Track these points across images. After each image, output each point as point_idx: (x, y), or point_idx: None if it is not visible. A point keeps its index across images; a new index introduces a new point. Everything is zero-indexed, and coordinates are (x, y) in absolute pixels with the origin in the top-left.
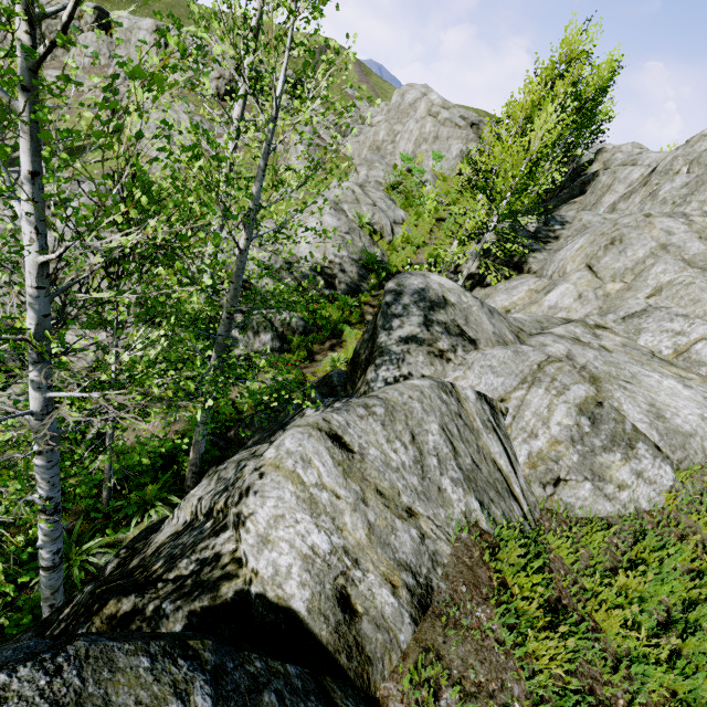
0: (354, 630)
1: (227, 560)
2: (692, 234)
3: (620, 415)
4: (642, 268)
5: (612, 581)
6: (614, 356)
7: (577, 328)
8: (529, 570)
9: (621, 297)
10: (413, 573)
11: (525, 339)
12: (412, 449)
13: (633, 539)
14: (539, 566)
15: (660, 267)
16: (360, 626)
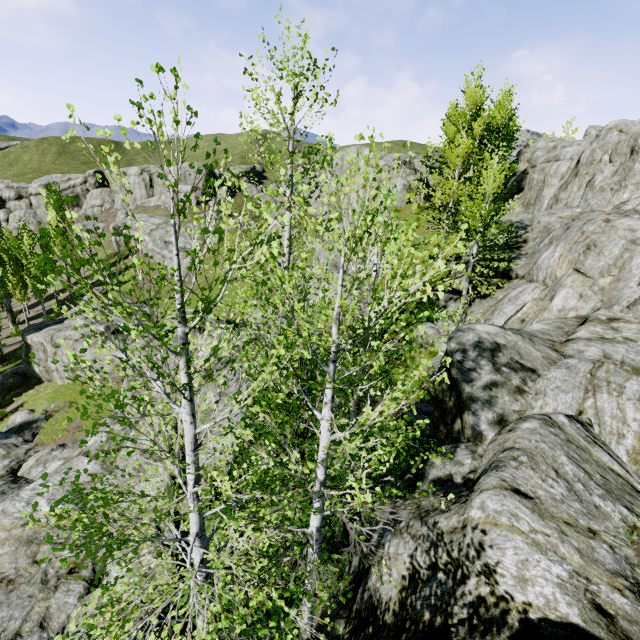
0: (618, 627)
1: (493, 600)
2: None
3: None
4: (622, 262)
5: None
6: None
7: (596, 327)
8: None
9: (615, 288)
10: (624, 577)
11: (561, 350)
12: (561, 481)
13: None
14: None
15: (638, 259)
16: (620, 624)
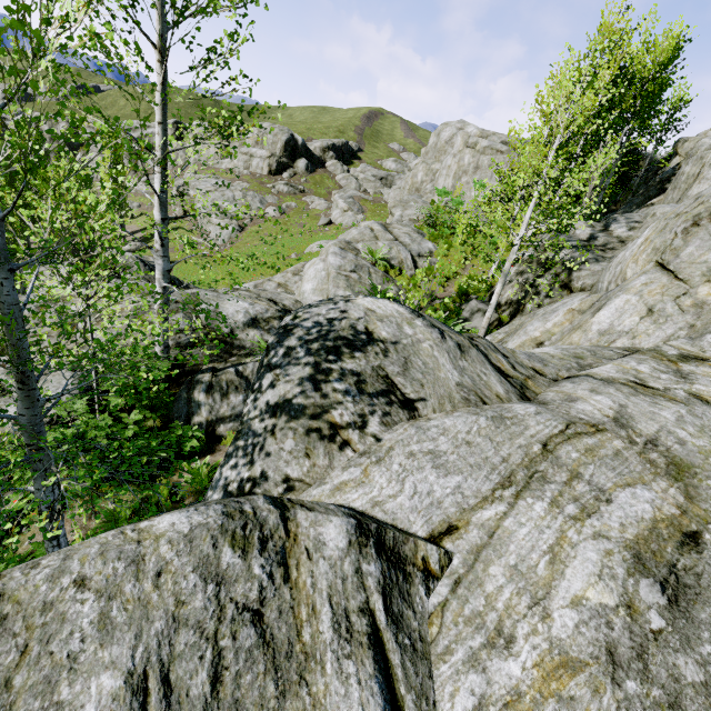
0: None
1: None
2: None
3: None
4: None
5: None
6: None
7: (642, 363)
8: None
9: None
10: None
11: (539, 389)
12: None
13: None
14: None
15: None
16: None
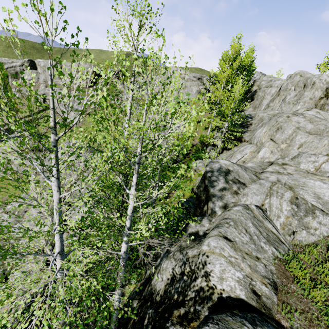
0: (261, 301)
1: (207, 288)
2: (307, 121)
3: (305, 201)
4: (292, 137)
5: (326, 266)
6: (294, 176)
7: (276, 167)
8: (302, 269)
9: (287, 150)
10: (268, 278)
11: (259, 176)
12: (247, 234)
13: (326, 248)
14: (301, 266)
15: (299, 136)
16: (262, 299)
